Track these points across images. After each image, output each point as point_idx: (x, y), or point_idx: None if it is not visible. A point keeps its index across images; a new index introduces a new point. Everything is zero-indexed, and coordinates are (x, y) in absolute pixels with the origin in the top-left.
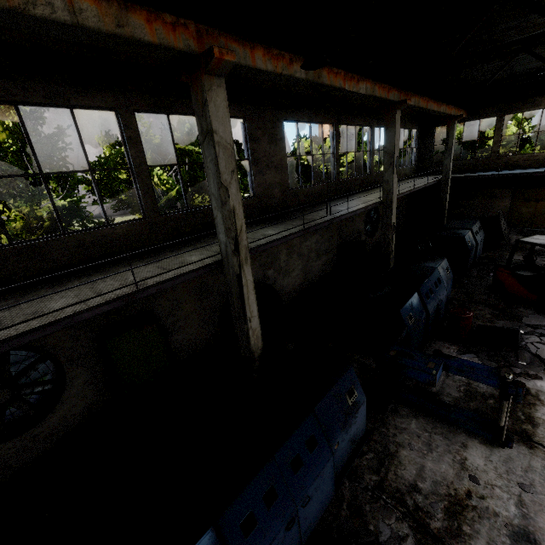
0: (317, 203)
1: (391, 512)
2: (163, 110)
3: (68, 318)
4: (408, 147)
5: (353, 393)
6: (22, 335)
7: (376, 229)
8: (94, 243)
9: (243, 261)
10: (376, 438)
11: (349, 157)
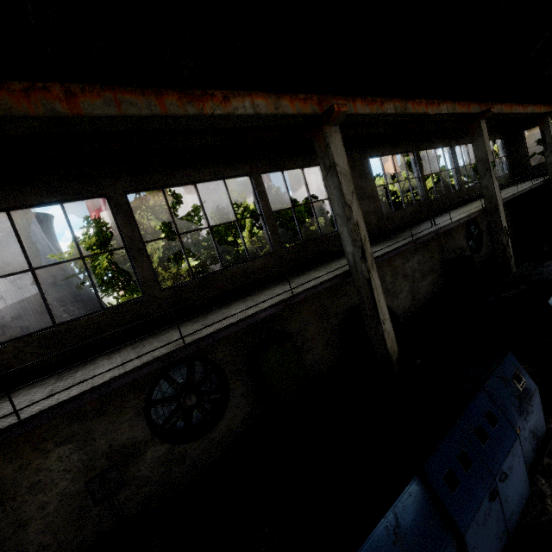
0: (411, 225)
1: None
2: (279, 168)
3: (253, 315)
4: (495, 158)
5: (521, 379)
6: (229, 326)
7: (481, 244)
8: (242, 275)
9: (370, 266)
10: None
11: (429, 183)
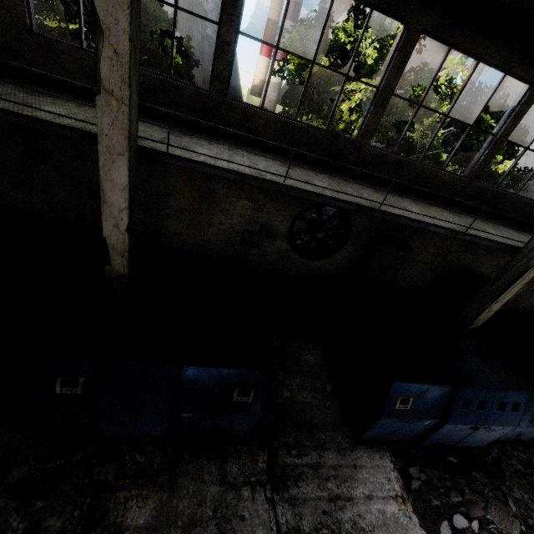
0: None
1: (526, 491)
2: None
3: (429, 224)
4: None
5: None
6: (410, 219)
7: None
8: (426, 178)
9: None
10: (532, 452)
11: None
